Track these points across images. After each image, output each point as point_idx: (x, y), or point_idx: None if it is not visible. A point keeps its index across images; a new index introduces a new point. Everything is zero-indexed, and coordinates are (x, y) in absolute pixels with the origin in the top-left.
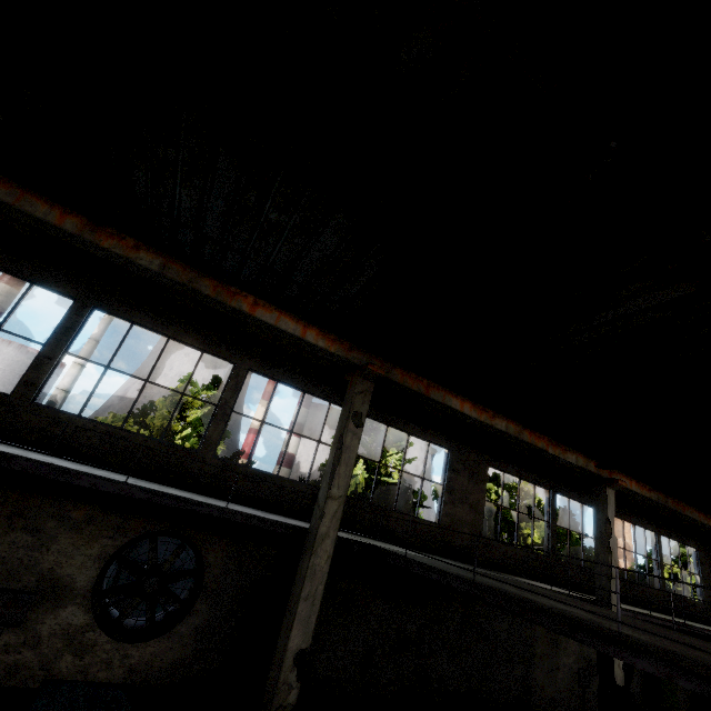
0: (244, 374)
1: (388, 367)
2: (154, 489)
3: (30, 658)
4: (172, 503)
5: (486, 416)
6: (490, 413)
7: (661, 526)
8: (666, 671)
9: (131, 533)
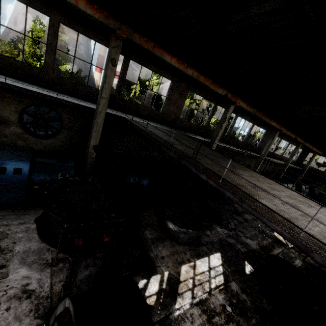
0: (57, 25)
1: (131, 32)
2: (21, 87)
3: (6, 140)
4: (32, 93)
5: (183, 66)
6: (185, 65)
7: (257, 121)
8: (174, 155)
9: (26, 103)
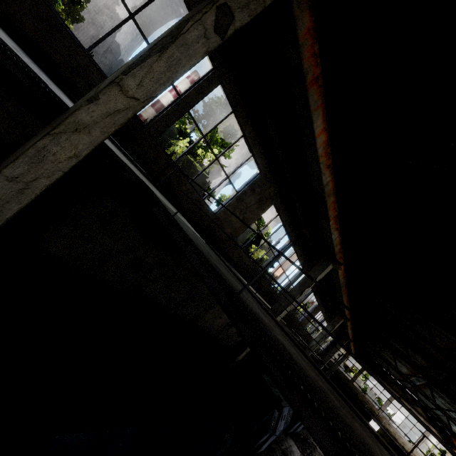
0: None
1: None
2: None
3: None
4: None
5: (325, 160)
6: (329, 162)
7: (317, 288)
8: None
9: None
